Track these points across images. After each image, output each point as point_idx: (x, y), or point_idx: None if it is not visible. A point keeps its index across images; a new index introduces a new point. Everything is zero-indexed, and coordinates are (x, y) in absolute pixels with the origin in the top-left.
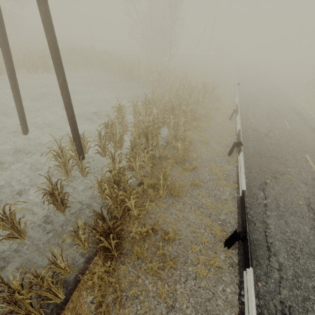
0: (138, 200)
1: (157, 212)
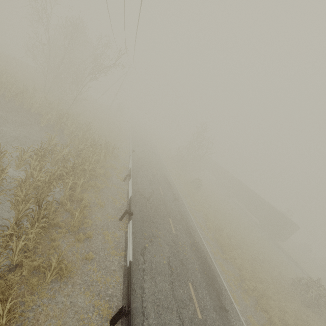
0: (20, 300)
1: (38, 307)
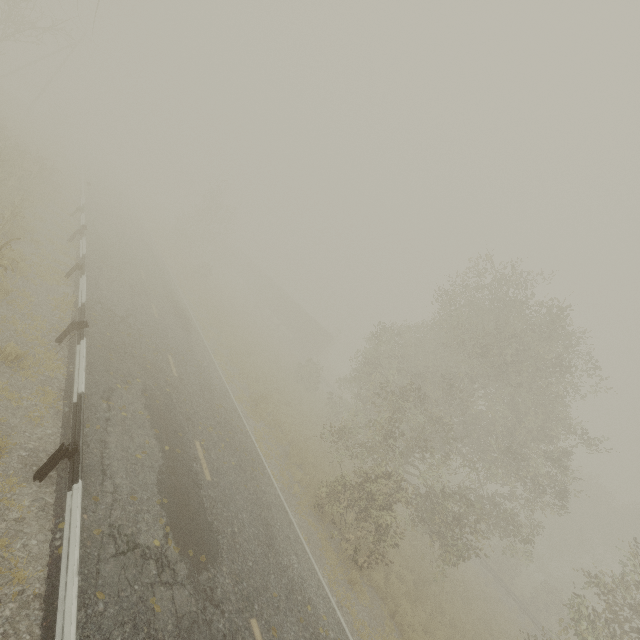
0: None
1: None
